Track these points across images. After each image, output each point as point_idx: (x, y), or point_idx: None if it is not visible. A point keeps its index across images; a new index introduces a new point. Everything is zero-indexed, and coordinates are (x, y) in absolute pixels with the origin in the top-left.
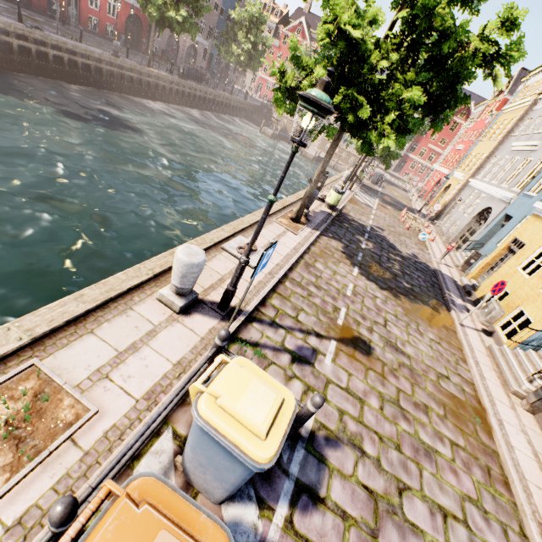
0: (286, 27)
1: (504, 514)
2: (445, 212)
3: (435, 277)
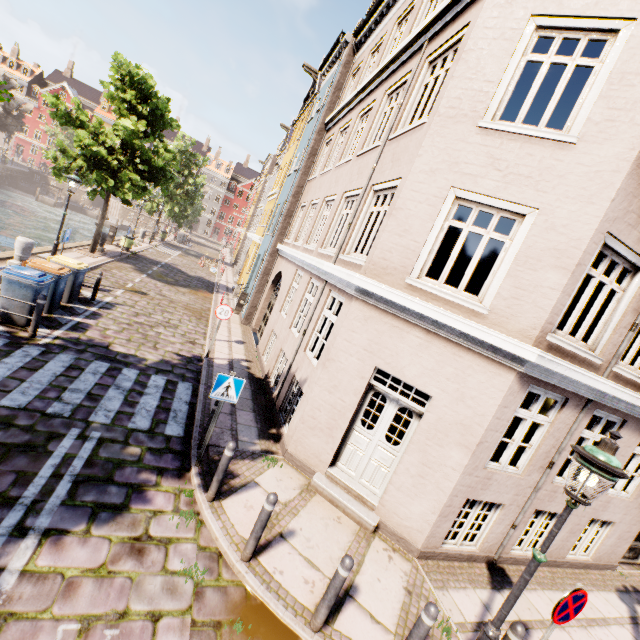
0: (44, 88)
1: (201, 323)
2: (239, 258)
3: (213, 285)
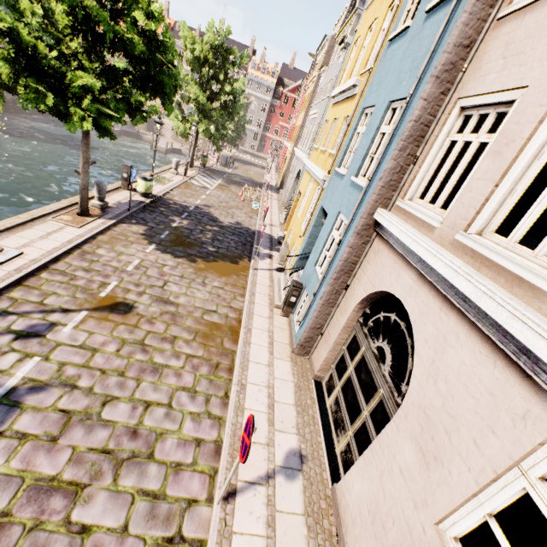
0: None
1: (215, 389)
2: (285, 181)
3: (252, 237)
